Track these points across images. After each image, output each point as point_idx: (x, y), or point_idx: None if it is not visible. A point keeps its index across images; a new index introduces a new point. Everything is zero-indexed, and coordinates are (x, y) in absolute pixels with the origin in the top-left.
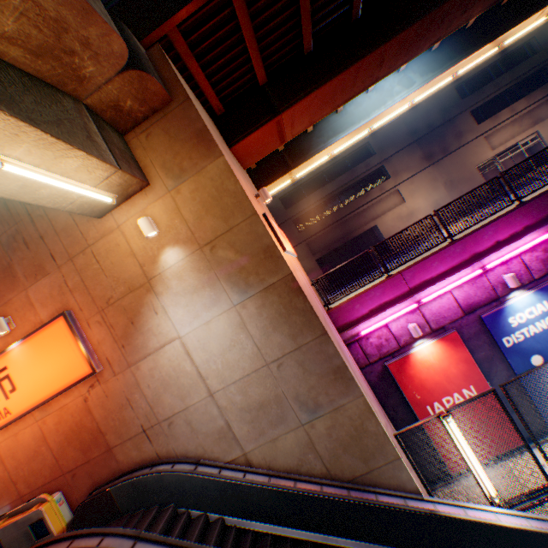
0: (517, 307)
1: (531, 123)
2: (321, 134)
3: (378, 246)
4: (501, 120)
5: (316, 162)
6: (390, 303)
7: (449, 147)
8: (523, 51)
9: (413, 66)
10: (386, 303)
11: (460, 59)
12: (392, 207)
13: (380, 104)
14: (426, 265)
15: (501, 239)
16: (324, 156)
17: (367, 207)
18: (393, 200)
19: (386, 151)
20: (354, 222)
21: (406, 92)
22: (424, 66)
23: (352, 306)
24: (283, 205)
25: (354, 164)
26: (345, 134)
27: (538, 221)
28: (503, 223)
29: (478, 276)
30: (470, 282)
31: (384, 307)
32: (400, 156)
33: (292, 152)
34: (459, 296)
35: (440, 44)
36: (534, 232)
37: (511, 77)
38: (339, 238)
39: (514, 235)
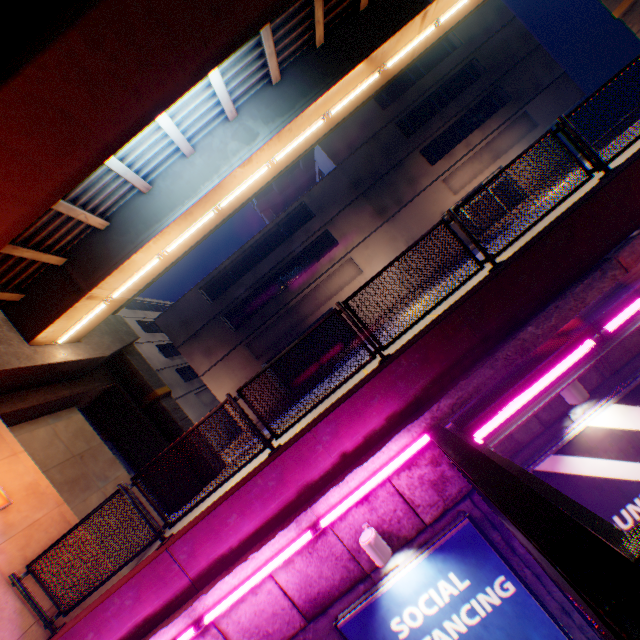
0: (404, 594)
1: (492, 158)
2: (126, 228)
3: (344, 331)
4: (457, 157)
5: (141, 269)
6: (159, 617)
7: (403, 197)
8: (467, 75)
9: (252, 109)
10: (150, 619)
11: (319, 93)
12: (349, 281)
13: (212, 171)
14: (217, 524)
15: (351, 447)
16: (153, 258)
17: (318, 285)
18: (349, 272)
19: (328, 211)
20: (304, 306)
21: (248, 150)
22: (268, 107)
23: (80, 638)
24: (210, 296)
25: (293, 231)
26: (165, 225)
27: (411, 401)
28: (349, 412)
29: (319, 533)
30: (307, 550)
31: (148, 629)
32: (346, 214)
33: (83, 264)
34: (291, 583)
35: (286, 72)
36: (404, 431)
37: (459, 106)
38: (288, 331)
39: (373, 434)
